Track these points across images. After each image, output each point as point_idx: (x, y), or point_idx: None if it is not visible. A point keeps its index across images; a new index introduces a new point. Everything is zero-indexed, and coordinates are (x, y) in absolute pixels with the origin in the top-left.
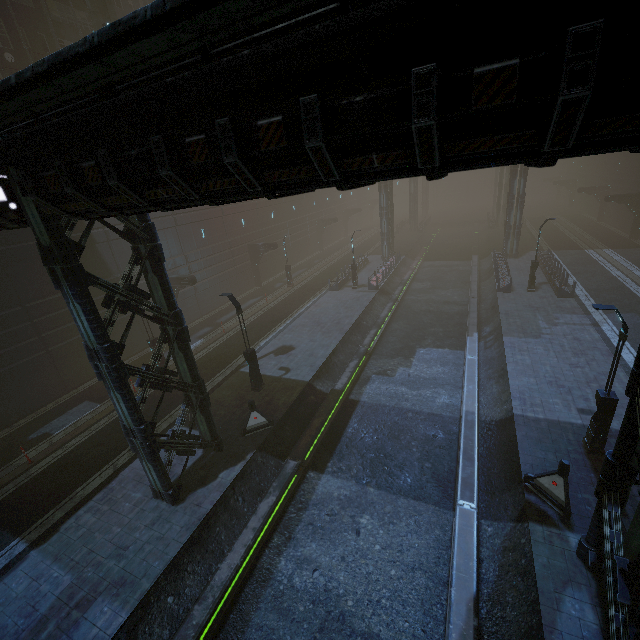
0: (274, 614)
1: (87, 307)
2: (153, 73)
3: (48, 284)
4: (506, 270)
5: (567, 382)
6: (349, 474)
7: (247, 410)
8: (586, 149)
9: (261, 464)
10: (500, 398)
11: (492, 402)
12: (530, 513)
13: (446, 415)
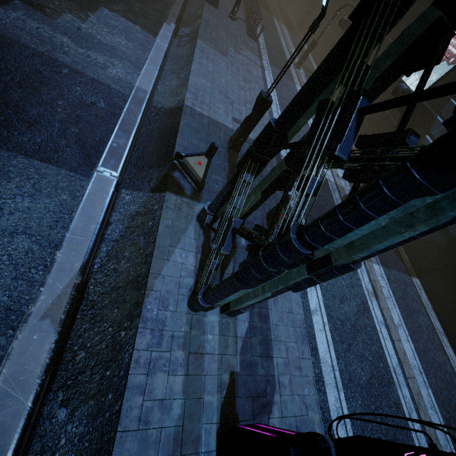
0: None
1: None
2: None
3: None
4: None
5: (233, 96)
6: None
7: None
8: None
9: None
10: (177, 91)
11: (168, 92)
12: (170, 185)
13: (115, 88)
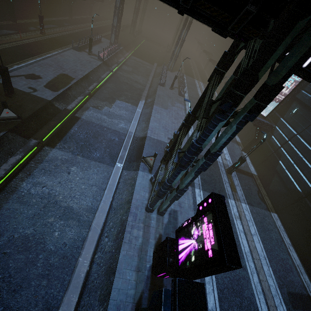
0: (18, 204)
1: None
2: None
3: None
4: (165, 76)
5: (168, 128)
6: (69, 150)
7: (0, 107)
8: (195, 14)
9: (11, 139)
10: (144, 129)
11: (141, 130)
12: (140, 168)
13: (121, 132)
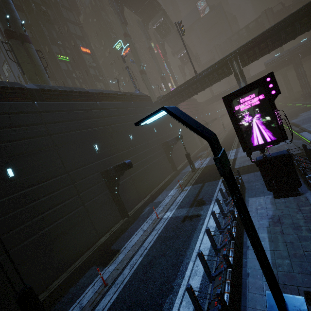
0: None
1: (246, 82)
2: (283, 23)
3: (180, 125)
4: None
5: None
6: (309, 123)
7: None
8: None
9: None
10: None
11: None
12: None
13: None
